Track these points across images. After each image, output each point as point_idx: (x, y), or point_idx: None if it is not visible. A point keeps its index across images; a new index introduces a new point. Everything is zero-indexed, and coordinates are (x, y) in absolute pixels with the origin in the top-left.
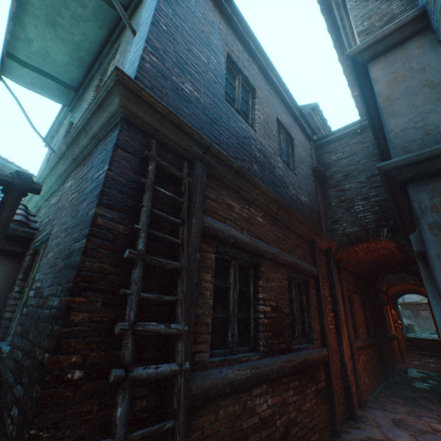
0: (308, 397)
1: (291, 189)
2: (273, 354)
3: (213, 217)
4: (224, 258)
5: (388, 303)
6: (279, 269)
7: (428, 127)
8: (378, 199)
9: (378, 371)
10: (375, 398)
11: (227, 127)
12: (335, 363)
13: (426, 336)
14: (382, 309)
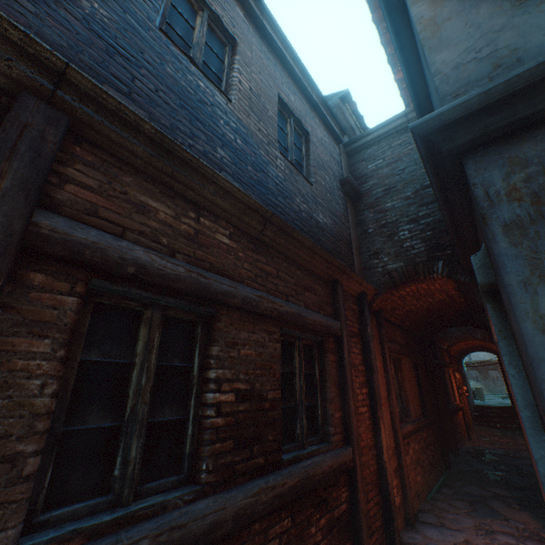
0: (311, 542)
1: (300, 203)
2: (232, 483)
3: (84, 221)
4: (125, 305)
5: (450, 365)
6: (263, 324)
7: (499, 55)
8: (431, 220)
9: (437, 460)
10: (431, 505)
11: (155, 71)
12: (368, 466)
13: (497, 402)
14: (442, 374)
